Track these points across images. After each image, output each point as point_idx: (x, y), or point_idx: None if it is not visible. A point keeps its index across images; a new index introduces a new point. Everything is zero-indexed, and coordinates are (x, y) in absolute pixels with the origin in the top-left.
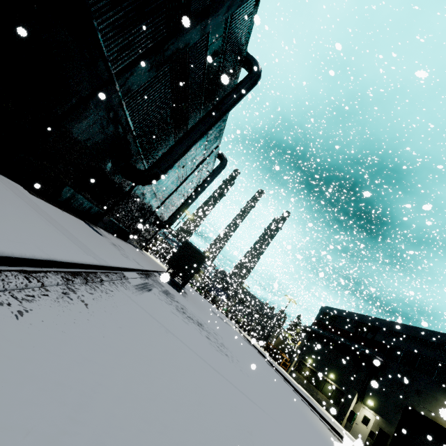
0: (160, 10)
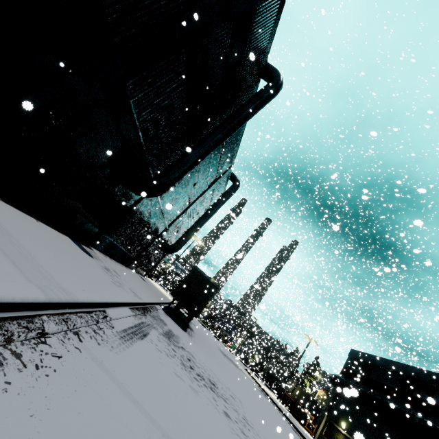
0: None
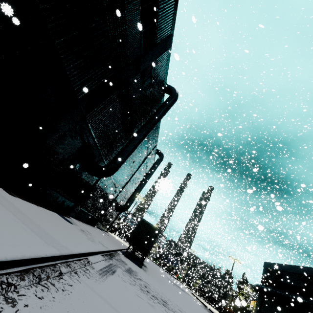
0: (108, 58)
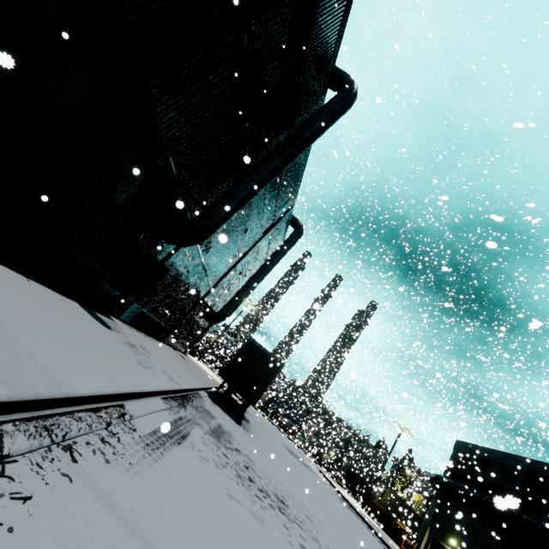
0: None
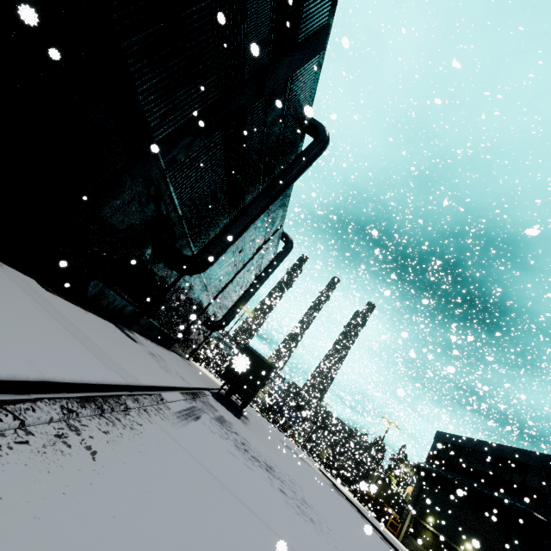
0: (210, 70)
